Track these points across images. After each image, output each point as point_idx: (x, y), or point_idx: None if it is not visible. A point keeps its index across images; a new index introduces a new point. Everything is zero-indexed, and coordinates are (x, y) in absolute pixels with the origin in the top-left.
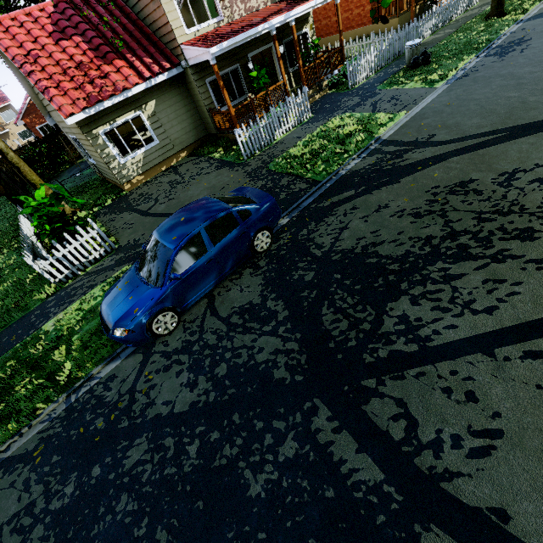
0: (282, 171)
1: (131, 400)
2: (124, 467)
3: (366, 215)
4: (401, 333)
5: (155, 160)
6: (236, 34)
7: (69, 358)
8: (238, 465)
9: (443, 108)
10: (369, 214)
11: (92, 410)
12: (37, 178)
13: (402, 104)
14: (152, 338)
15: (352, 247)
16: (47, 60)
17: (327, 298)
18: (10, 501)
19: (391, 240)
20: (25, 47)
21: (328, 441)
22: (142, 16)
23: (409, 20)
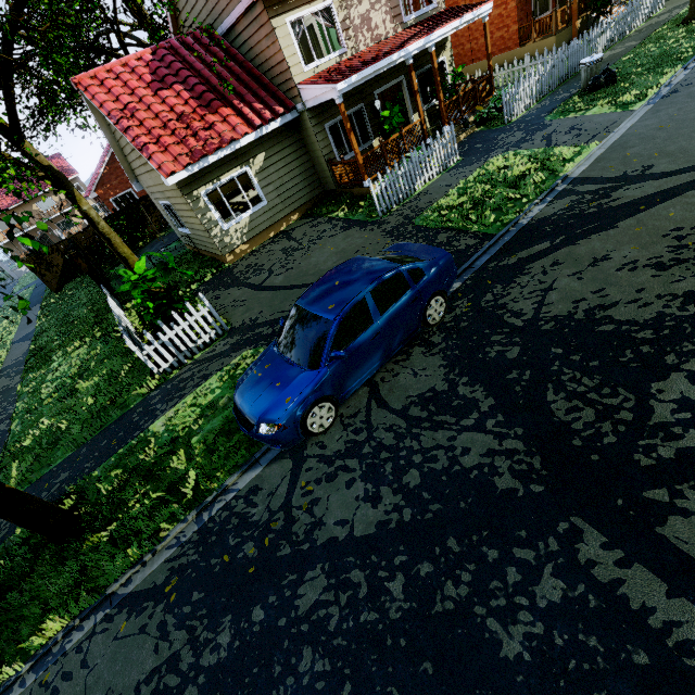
0: (436, 226)
1: (288, 520)
2: (298, 610)
3: (578, 270)
4: (688, 423)
5: (262, 225)
6: (367, 65)
7: (192, 465)
8: (474, 611)
9: (653, 132)
10: (582, 269)
11: (235, 532)
12: (129, 251)
13: (589, 134)
14: (304, 438)
15: (569, 312)
16: (146, 113)
17: (550, 379)
18: (144, 652)
19: (628, 300)
20: (122, 101)
21: (614, 579)
22: (251, 56)
23: (569, 38)
